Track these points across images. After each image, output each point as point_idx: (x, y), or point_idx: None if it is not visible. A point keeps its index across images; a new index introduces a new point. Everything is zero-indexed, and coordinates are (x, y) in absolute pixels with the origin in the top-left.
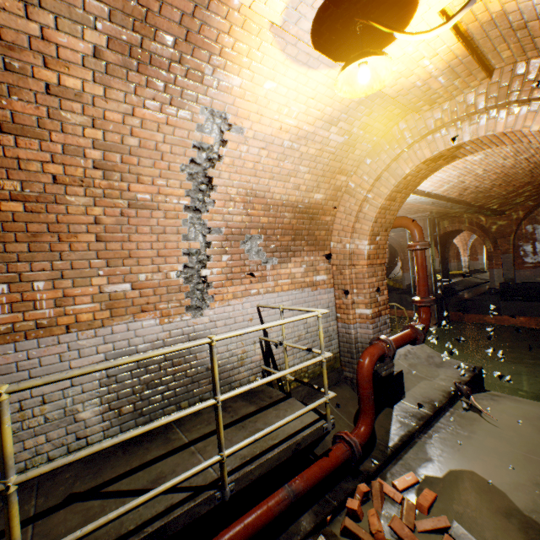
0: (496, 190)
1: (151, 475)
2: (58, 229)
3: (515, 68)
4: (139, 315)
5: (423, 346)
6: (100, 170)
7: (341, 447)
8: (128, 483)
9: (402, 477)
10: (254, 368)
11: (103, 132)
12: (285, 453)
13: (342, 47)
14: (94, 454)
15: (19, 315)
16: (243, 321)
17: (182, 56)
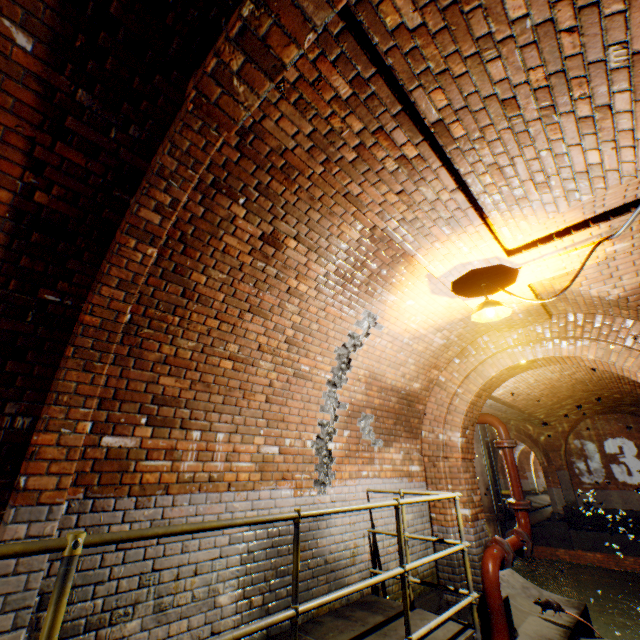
0: (544, 399)
1: None
2: (245, 387)
3: (567, 316)
4: (280, 482)
5: (514, 572)
6: (287, 344)
7: None
8: None
9: None
10: (363, 569)
11: (301, 318)
12: None
13: (466, 291)
14: None
15: (200, 464)
16: None
17: (370, 281)
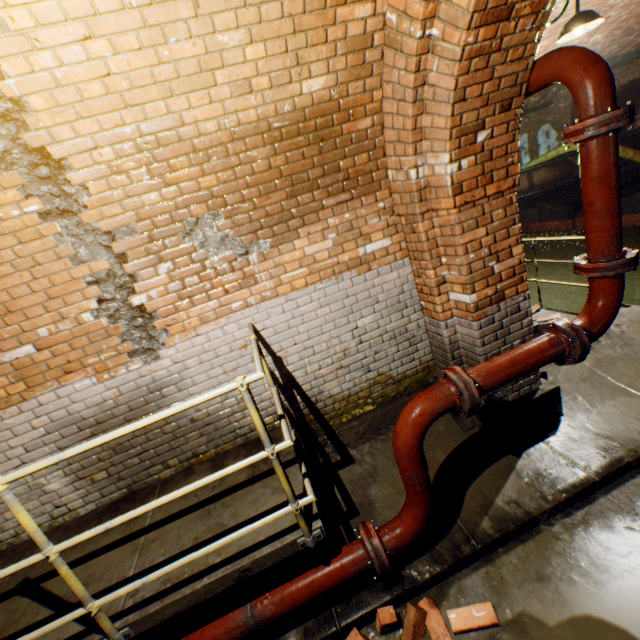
0: None
1: (83, 576)
2: None
3: None
4: (65, 378)
5: None
6: None
7: (356, 552)
8: (61, 582)
9: (467, 608)
10: (269, 407)
11: None
12: (221, 584)
13: None
14: (78, 519)
15: None
16: (231, 351)
17: None
